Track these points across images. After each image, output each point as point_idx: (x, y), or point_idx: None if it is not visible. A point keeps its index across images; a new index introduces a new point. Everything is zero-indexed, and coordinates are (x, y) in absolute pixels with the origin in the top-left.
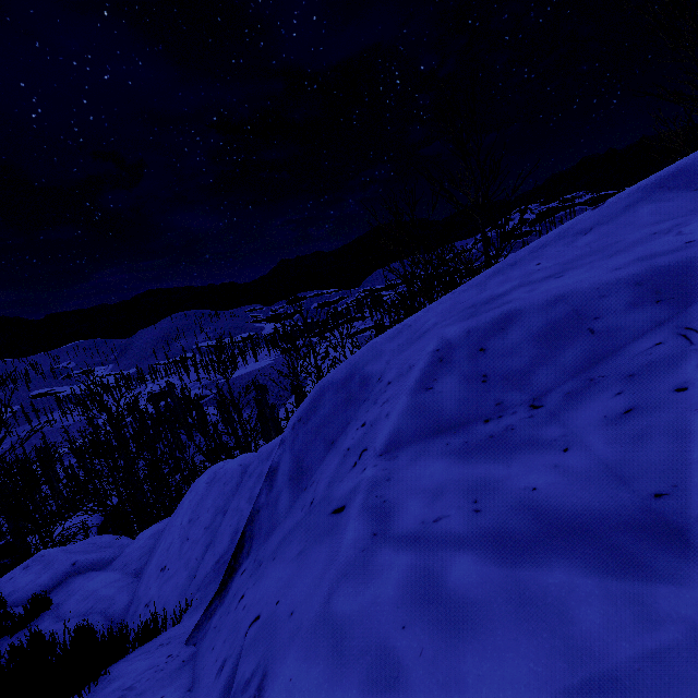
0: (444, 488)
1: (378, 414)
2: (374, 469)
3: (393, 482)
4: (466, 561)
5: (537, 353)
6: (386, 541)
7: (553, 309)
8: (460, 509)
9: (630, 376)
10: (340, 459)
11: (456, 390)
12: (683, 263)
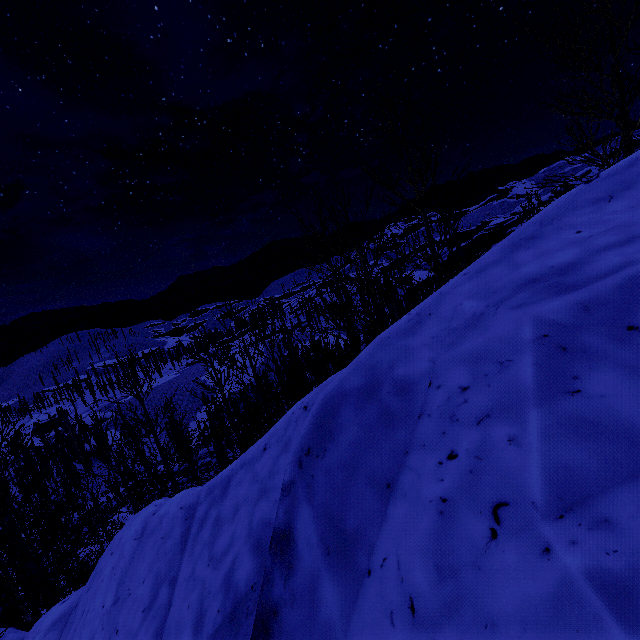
0: None
1: (484, 439)
2: (581, 552)
3: None
4: None
5: None
6: None
7: None
8: None
9: None
10: (435, 519)
11: (633, 391)
12: None
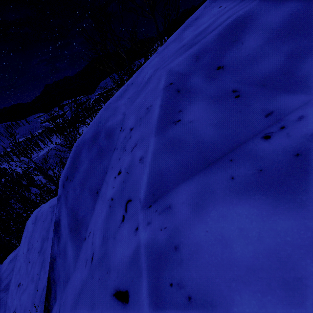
0: (294, 266)
1: (131, 160)
2: (149, 230)
3: (185, 253)
4: None
5: (292, 48)
6: None
7: None
8: None
9: None
10: (107, 210)
11: (209, 115)
12: None
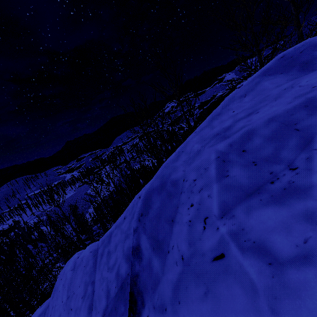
0: (287, 222)
1: (201, 197)
2: (226, 226)
3: (247, 230)
4: None
5: (275, 145)
6: (284, 265)
7: (270, 125)
8: (314, 231)
9: None
10: (188, 228)
11: (243, 173)
12: None
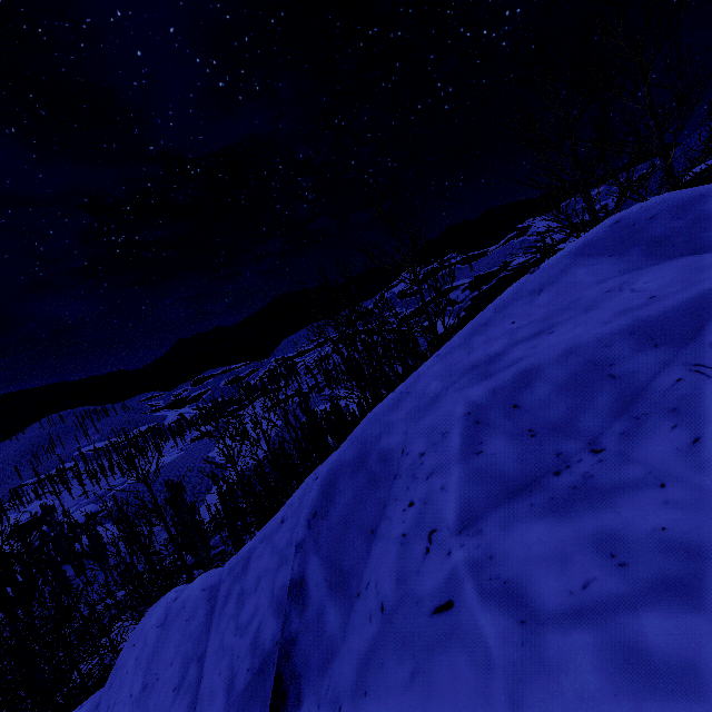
0: (565, 550)
1: (429, 490)
2: (464, 550)
3: (499, 558)
4: (654, 619)
5: (572, 402)
6: (543, 625)
7: (568, 361)
8: (603, 568)
9: (674, 410)
10: (399, 549)
11: (509, 449)
12: (659, 314)
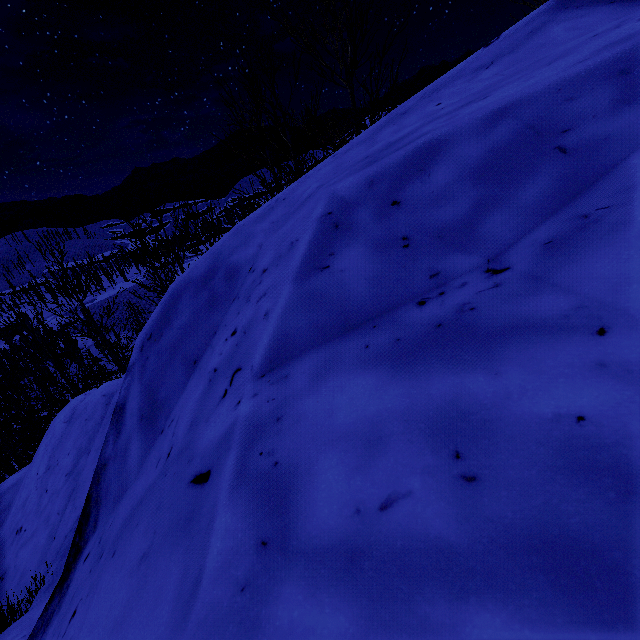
0: (382, 428)
1: (254, 316)
2: (254, 401)
3: (287, 423)
4: (497, 637)
5: (481, 195)
6: (289, 563)
7: (495, 129)
8: (431, 477)
9: None
10: (205, 386)
11: (366, 265)
12: None
